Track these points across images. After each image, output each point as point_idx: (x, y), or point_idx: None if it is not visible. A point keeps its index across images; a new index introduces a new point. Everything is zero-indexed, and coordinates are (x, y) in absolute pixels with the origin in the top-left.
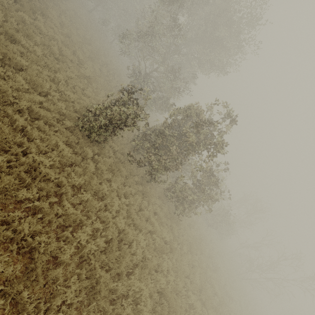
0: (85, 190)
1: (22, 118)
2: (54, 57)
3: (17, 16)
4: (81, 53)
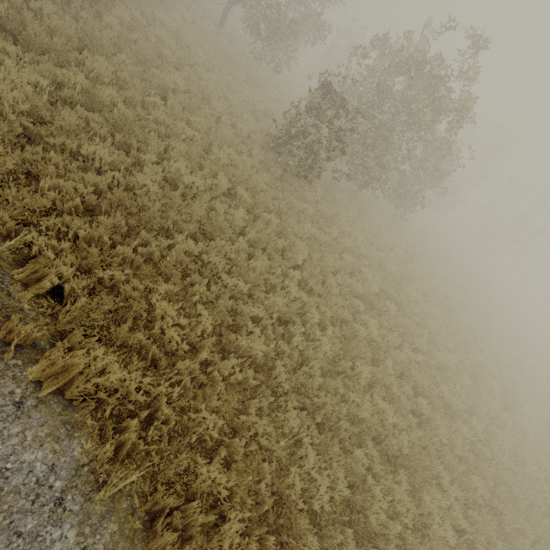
0: (331, 237)
1: (267, 197)
2: (175, 68)
3: (114, 33)
4: (160, 10)
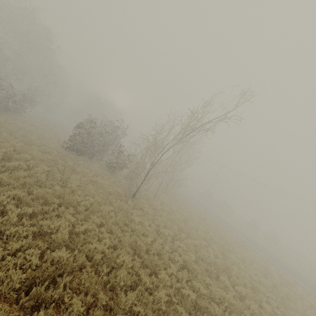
0: None
1: None
2: None
3: None
4: None
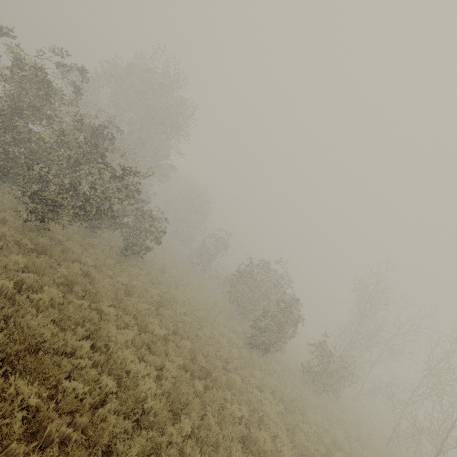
0: None
1: None
2: None
3: None
4: None
